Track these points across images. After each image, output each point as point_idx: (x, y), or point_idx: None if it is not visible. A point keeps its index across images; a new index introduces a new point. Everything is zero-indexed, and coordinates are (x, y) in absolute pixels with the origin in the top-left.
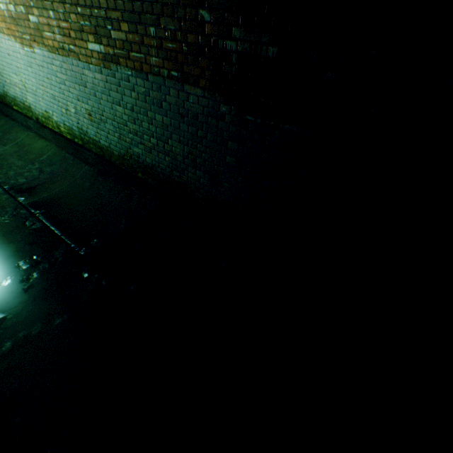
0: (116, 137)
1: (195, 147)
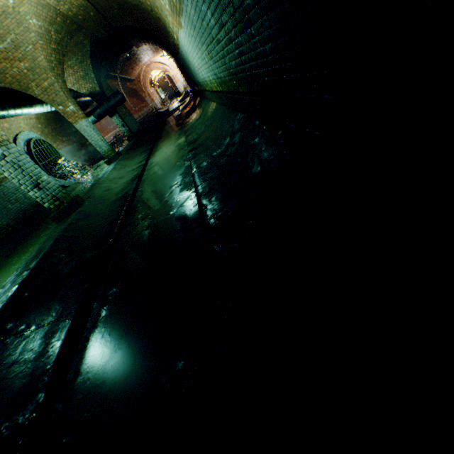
0: (219, 61)
1: (227, 1)
